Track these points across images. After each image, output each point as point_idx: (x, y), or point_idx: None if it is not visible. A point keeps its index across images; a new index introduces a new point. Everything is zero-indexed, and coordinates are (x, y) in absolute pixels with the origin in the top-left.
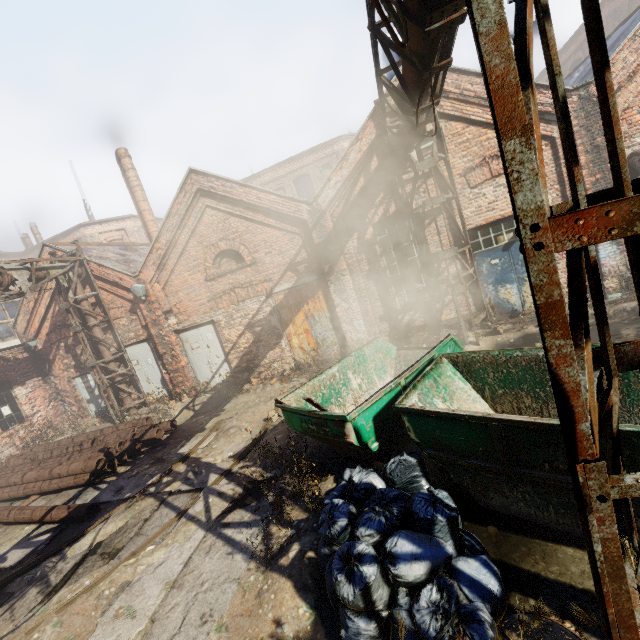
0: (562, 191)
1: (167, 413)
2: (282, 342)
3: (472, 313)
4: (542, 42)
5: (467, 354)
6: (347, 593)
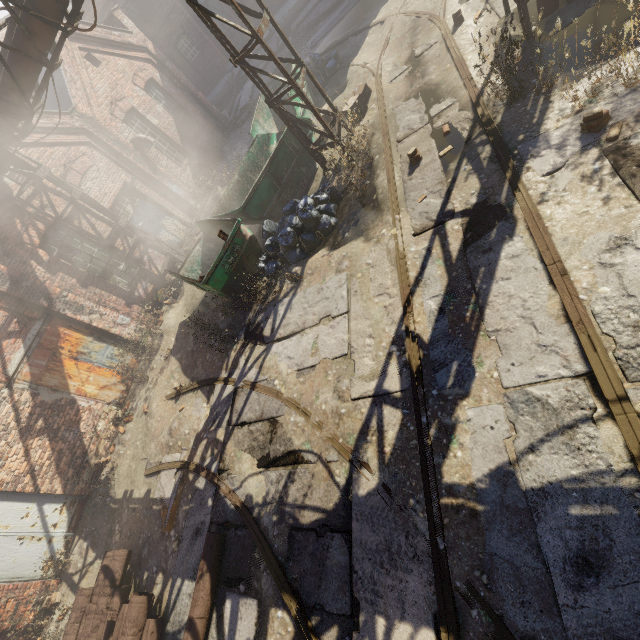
0: (125, 170)
1: (63, 633)
2: (81, 404)
3: (166, 257)
4: (194, 10)
5: (219, 204)
6: (315, 213)
